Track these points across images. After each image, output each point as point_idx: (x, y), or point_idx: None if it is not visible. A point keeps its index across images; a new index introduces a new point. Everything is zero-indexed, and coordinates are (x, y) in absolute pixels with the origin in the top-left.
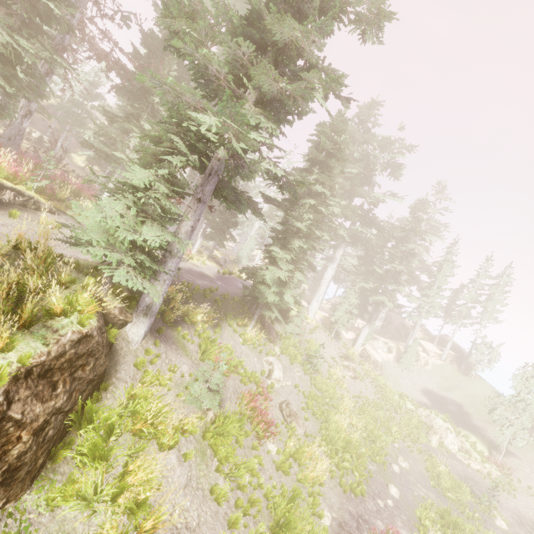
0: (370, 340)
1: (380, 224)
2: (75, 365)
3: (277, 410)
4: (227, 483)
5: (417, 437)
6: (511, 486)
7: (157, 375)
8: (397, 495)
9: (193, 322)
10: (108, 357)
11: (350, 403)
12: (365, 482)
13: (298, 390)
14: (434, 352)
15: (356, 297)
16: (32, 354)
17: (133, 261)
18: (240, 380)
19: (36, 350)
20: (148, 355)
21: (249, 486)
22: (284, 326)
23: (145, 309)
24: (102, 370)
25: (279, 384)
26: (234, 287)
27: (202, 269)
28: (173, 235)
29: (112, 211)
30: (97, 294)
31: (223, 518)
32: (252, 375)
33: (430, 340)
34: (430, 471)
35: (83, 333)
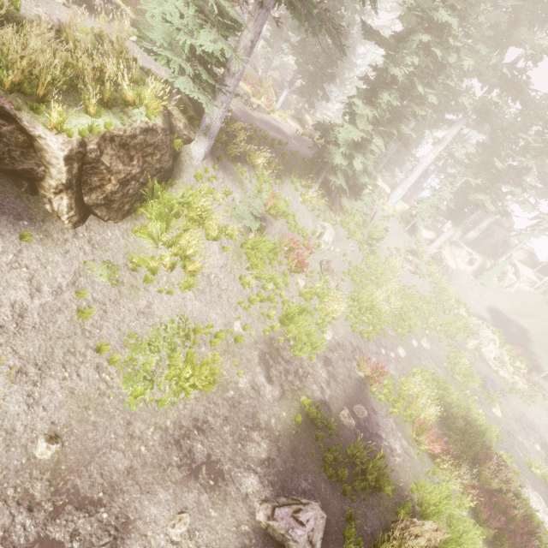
0: (453, 247)
1: (529, 95)
2: (145, 150)
3: (317, 264)
4: (253, 279)
5: (454, 335)
6: (532, 398)
7: (211, 190)
8: (403, 355)
9: (254, 166)
10: (171, 158)
11: (395, 287)
12: (376, 336)
13: (345, 259)
14: (527, 278)
15: (451, 191)
16: (113, 127)
17: (191, 71)
18: (288, 228)
19: (116, 125)
20: (207, 175)
21: (272, 292)
22: (353, 203)
23: (205, 130)
24: (167, 167)
25: (326, 246)
26: (309, 150)
27: (280, 125)
28: (230, 48)
29: (172, 8)
30: (159, 94)
31: (245, 296)
32: (301, 229)
33: (530, 266)
34: (450, 359)
35: (149, 125)
